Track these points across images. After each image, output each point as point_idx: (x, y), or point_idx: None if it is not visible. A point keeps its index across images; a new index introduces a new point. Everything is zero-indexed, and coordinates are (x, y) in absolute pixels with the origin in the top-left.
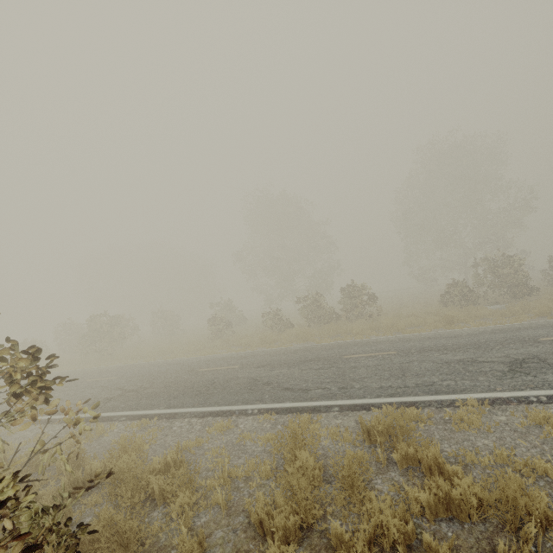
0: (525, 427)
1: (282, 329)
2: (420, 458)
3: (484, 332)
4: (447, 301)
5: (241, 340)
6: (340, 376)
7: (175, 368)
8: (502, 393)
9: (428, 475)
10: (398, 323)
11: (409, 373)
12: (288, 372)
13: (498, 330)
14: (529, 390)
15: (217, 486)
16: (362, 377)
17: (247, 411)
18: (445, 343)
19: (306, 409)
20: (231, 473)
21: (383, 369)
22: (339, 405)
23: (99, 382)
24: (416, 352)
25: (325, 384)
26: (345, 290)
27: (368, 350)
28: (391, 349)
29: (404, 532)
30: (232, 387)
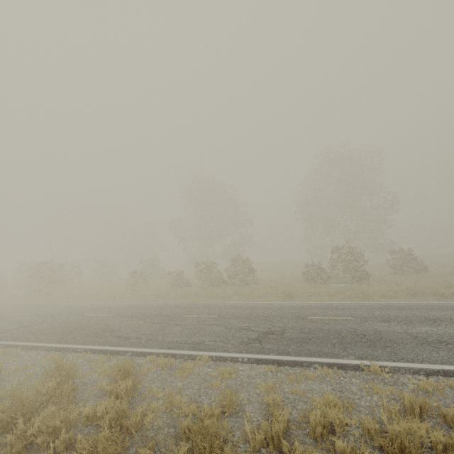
0: (213, 377)
1: (180, 287)
2: (112, 389)
3: (291, 307)
4: (307, 278)
5: (142, 292)
6: (159, 330)
7: (74, 311)
8: (228, 354)
9: (114, 400)
10: (255, 292)
11: (200, 333)
12: (134, 324)
13: (301, 306)
14: (245, 353)
15: (4, 396)
16: (171, 332)
17: (78, 349)
18: (254, 313)
19: (112, 352)
20: (19, 389)
21: (190, 328)
22: (132, 351)
23: (14, 316)
24: (227, 317)
25: (143, 336)
26: (233, 261)
27: (204, 312)
28: (218, 313)
29: (56, 428)
30: (88, 331)
